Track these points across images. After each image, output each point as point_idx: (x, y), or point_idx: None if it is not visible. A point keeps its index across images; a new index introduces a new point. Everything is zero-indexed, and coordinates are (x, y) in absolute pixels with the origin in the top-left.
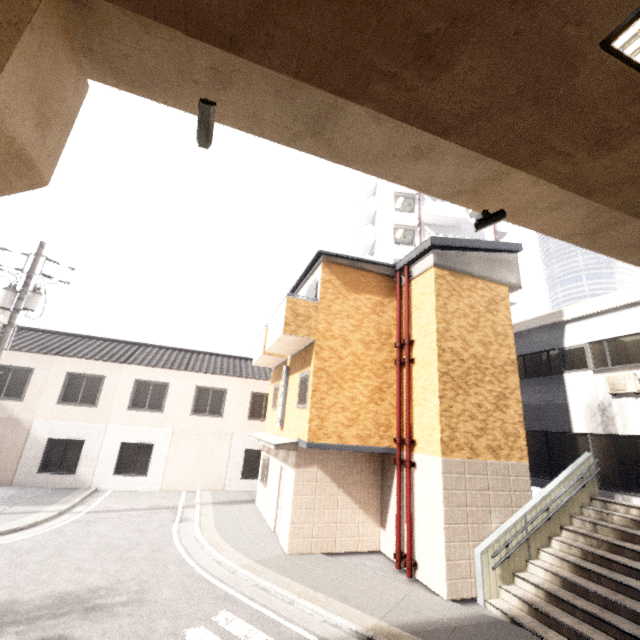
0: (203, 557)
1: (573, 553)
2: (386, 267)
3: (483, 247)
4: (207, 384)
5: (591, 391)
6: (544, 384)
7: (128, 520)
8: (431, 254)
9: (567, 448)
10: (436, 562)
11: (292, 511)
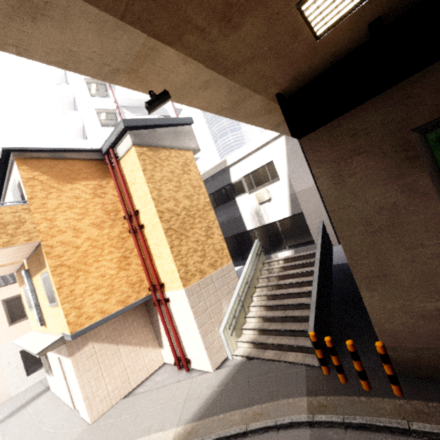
0: None
1: (263, 299)
2: (93, 152)
3: (167, 123)
4: None
5: (250, 205)
6: (227, 207)
7: None
8: (128, 135)
9: (246, 240)
10: (200, 354)
11: (82, 391)
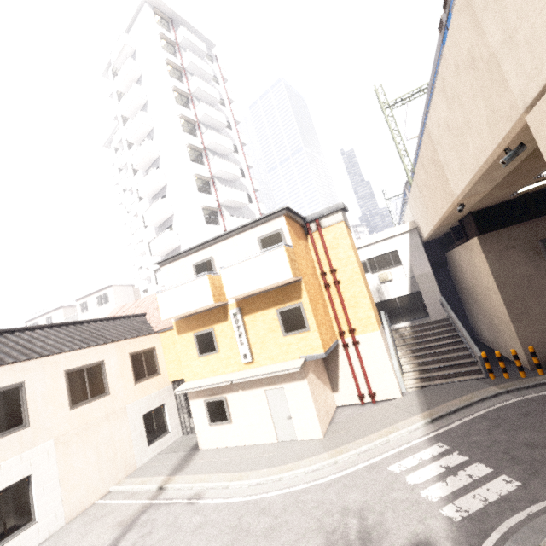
0: (297, 480)
1: (408, 353)
2: (301, 219)
3: (347, 209)
4: (78, 363)
5: (372, 283)
6: None
7: (150, 545)
8: (340, 213)
9: None
10: (390, 384)
11: (315, 408)
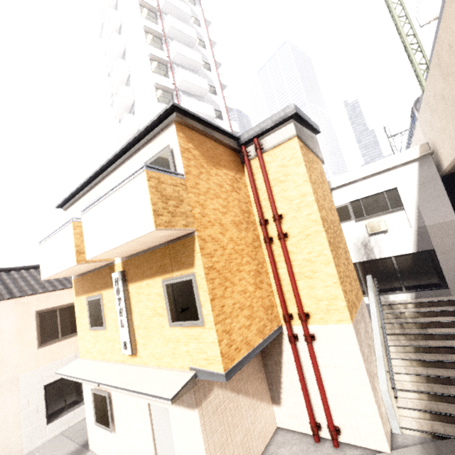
0: None
1: (407, 351)
2: (231, 139)
3: (311, 124)
4: None
5: (356, 234)
6: None
7: None
8: (291, 123)
9: None
10: (368, 422)
11: None
